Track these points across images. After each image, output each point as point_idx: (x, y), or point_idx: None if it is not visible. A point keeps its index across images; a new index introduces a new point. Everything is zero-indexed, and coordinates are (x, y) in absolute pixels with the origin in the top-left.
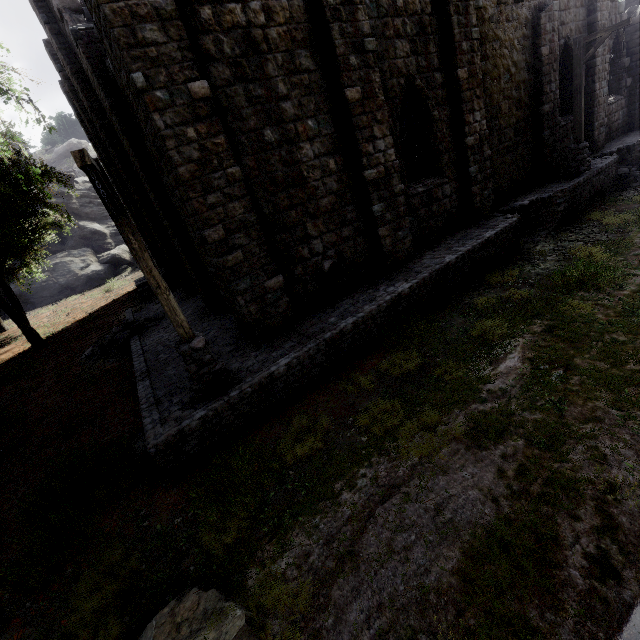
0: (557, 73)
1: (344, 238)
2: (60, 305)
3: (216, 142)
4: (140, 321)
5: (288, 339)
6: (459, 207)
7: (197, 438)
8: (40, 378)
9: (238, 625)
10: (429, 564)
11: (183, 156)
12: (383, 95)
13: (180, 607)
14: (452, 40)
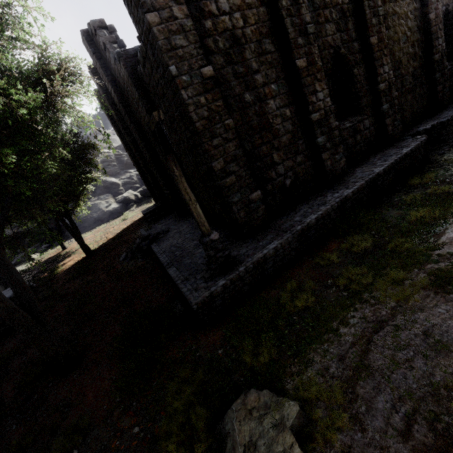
0: (442, 31)
1: (298, 163)
2: (96, 231)
3: (217, 105)
4: (153, 234)
5: (267, 234)
6: (376, 135)
7: (221, 299)
8: (96, 274)
9: (295, 410)
10: (432, 370)
11: (198, 115)
12: (320, 62)
13: (247, 400)
14: (365, 18)
